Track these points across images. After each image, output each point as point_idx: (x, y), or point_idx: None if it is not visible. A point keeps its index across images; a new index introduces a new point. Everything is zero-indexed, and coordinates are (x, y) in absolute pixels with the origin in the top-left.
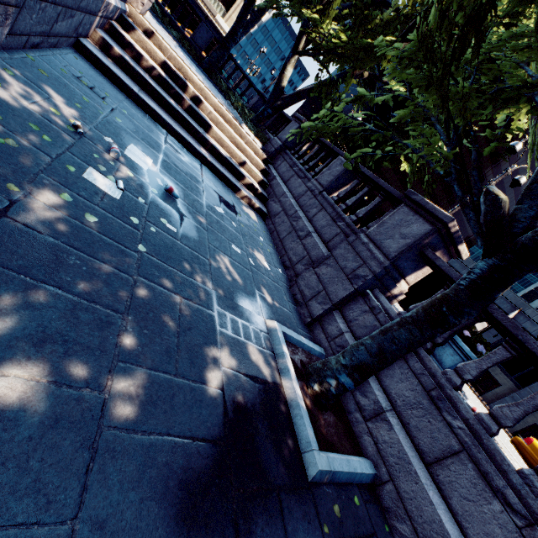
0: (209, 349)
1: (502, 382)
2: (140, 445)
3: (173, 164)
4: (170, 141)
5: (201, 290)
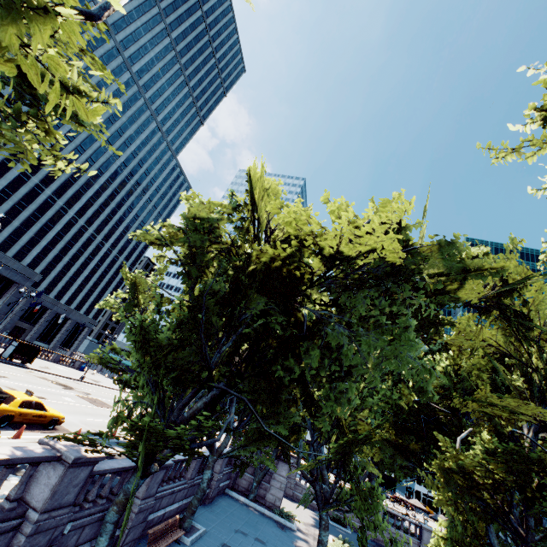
0: None
1: None
2: None
3: None
4: None
5: None
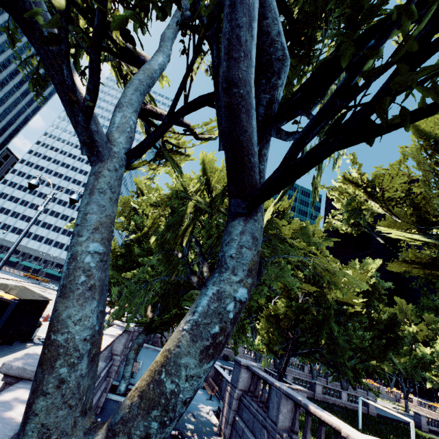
0: None
1: None
2: None
3: None
4: None
5: None
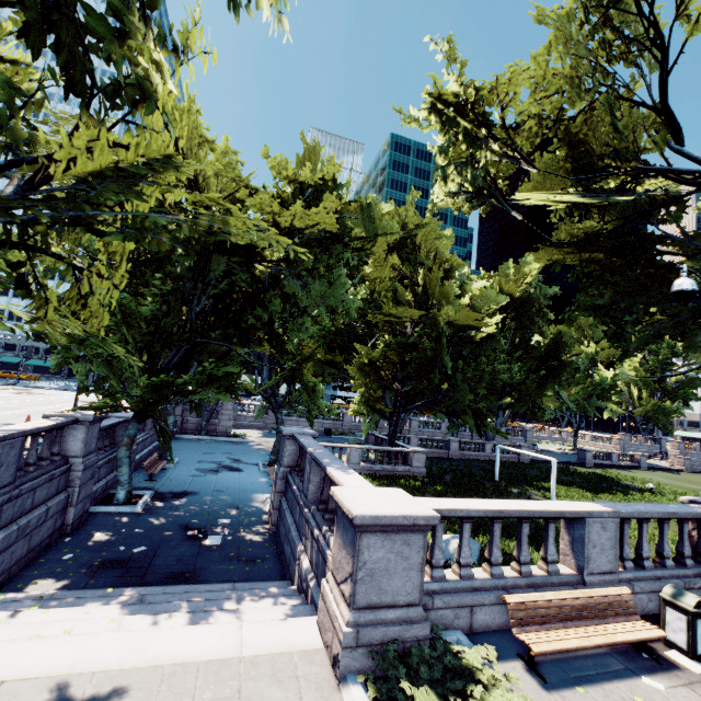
0: (184, 503)
1: None
2: (204, 495)
3: (187, 557)
4: (187, 582)
5: (183, 511)
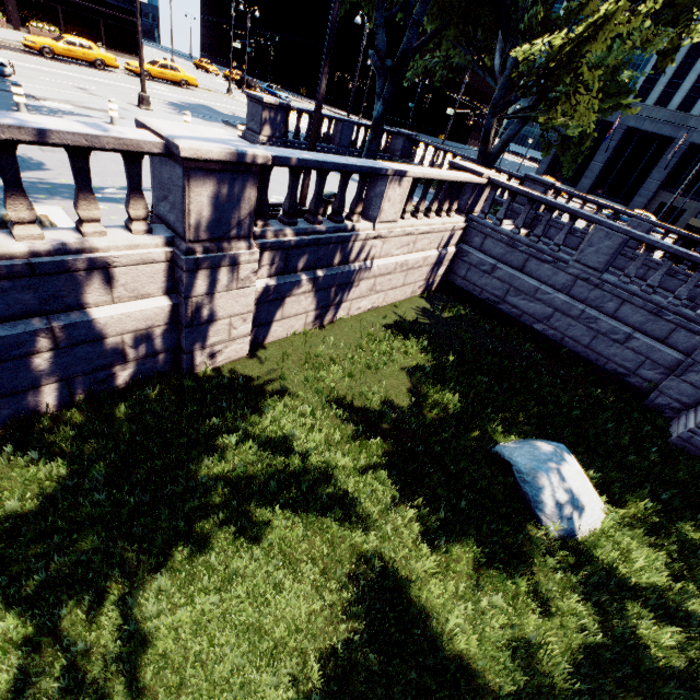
0: None
1: (686, 207)
2: None
3: None
4: None
5: None
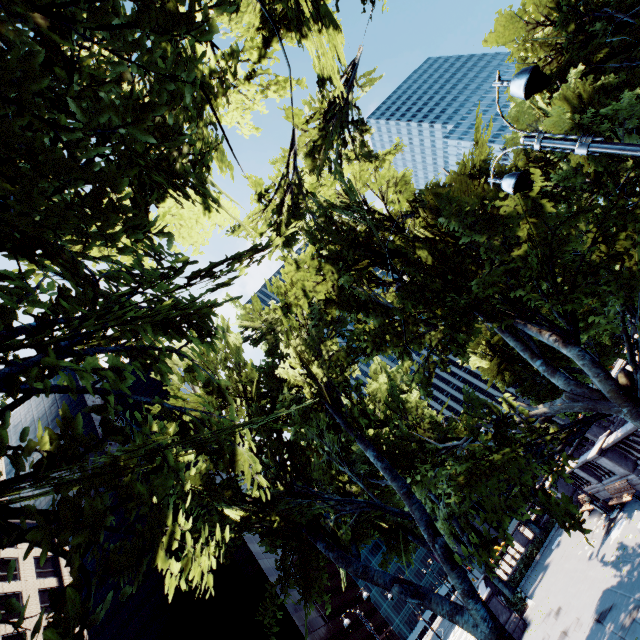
0: None
1: None
2: None
3: None
4: None
5: None
